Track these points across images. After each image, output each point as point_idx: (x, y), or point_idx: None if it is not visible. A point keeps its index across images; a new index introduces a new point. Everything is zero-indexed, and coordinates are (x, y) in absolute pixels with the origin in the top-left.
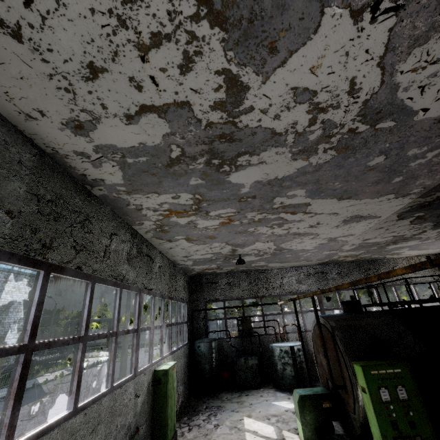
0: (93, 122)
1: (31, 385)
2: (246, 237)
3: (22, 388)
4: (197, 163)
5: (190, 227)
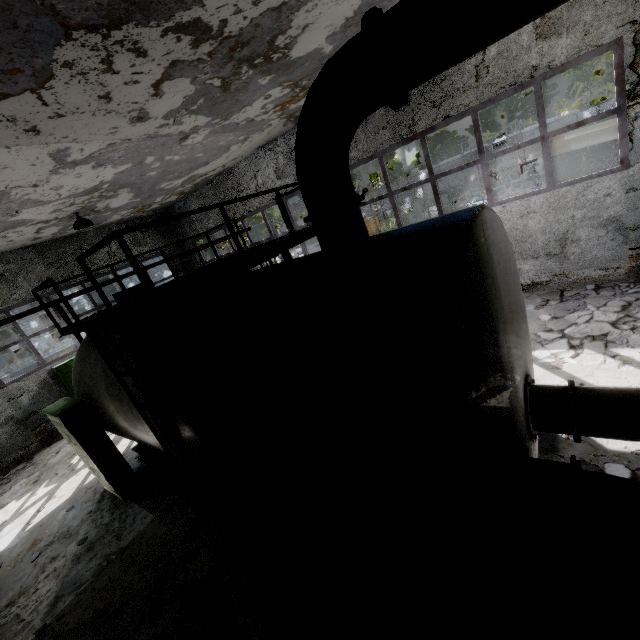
0: None
1: None
2: None
3: None
4: None
5: None
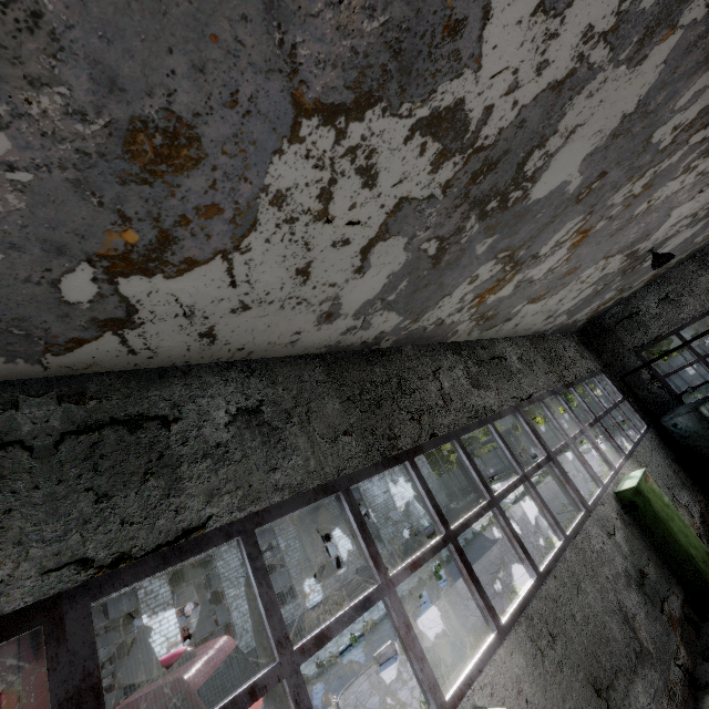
0: (334, 303)
1: (471, 535)
2: (640, 224)
3: (472, 573)
4: (468, 230)
5: (523, 289)
